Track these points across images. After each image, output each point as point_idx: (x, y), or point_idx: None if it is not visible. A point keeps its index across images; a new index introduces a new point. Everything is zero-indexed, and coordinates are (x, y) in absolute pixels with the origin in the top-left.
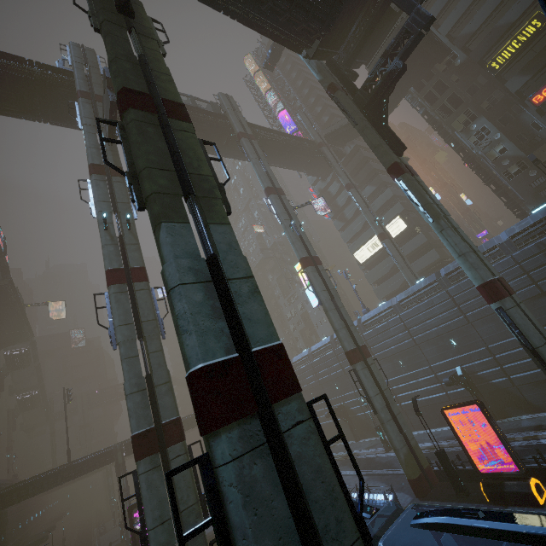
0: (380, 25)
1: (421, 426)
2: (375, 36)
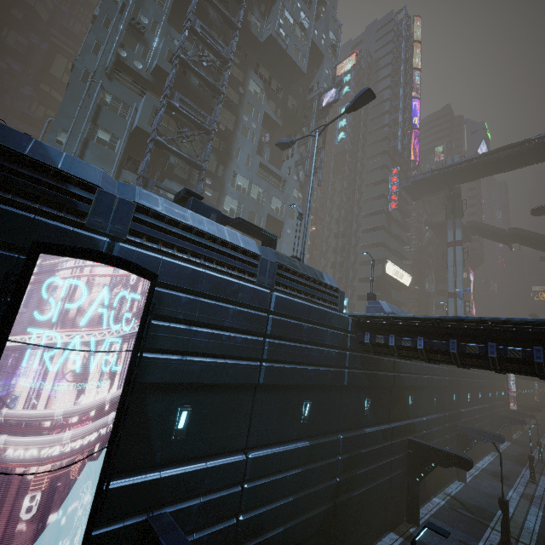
0: (538, 248)
1: (479, 457)
2: (533, 245)
